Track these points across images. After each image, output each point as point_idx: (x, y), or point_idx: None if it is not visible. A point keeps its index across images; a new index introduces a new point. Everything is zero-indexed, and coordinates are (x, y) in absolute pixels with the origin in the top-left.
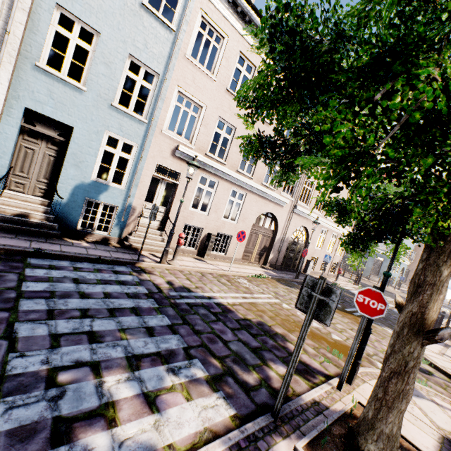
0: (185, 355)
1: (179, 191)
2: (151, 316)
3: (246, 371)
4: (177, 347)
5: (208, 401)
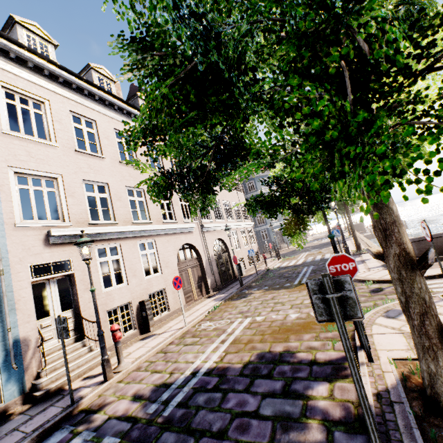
0: None
1: (79, 280)
2: None
3: (304, 429)
4: None
5: None
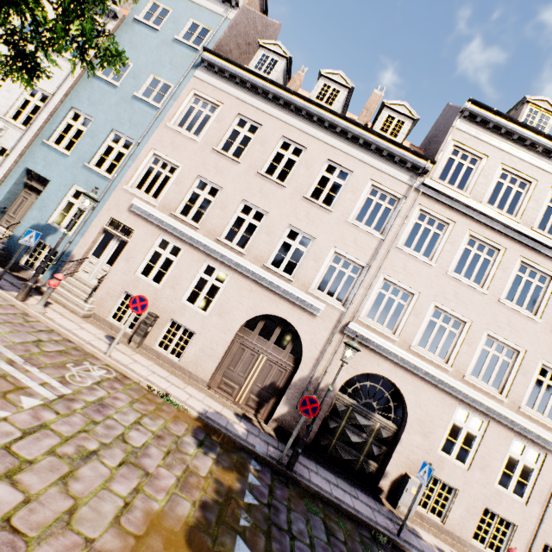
0: None
1: (127, 249)
2: None
3: None
4: None
5: None
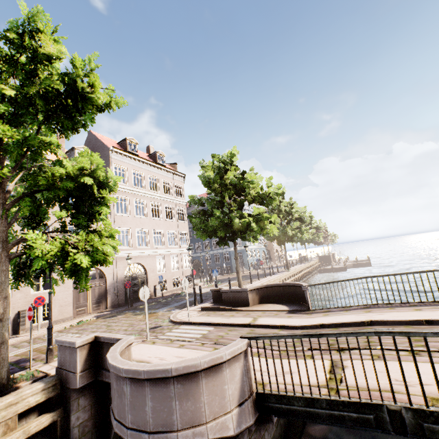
0: None
1: None
2: None
3: None
4: None
5: None
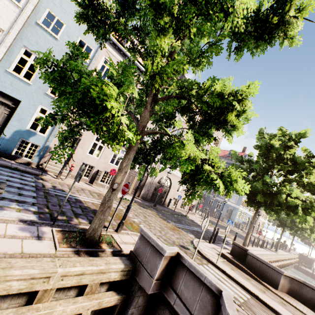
0: (32, 204)
1: (81, 142)
2: (27, 191)
3: (60, 216)
4: (30, 201)
5: (27, 214)
